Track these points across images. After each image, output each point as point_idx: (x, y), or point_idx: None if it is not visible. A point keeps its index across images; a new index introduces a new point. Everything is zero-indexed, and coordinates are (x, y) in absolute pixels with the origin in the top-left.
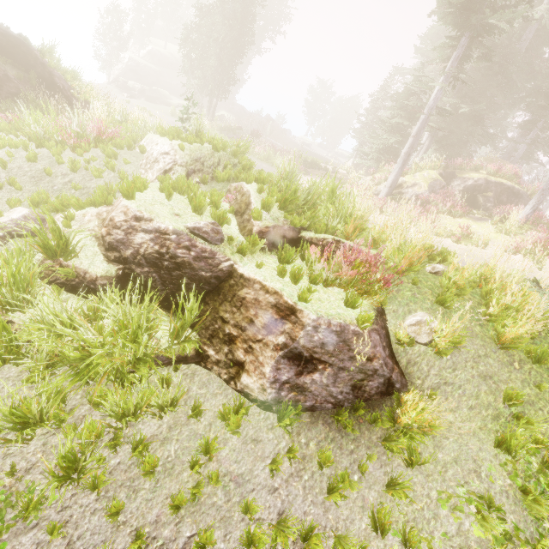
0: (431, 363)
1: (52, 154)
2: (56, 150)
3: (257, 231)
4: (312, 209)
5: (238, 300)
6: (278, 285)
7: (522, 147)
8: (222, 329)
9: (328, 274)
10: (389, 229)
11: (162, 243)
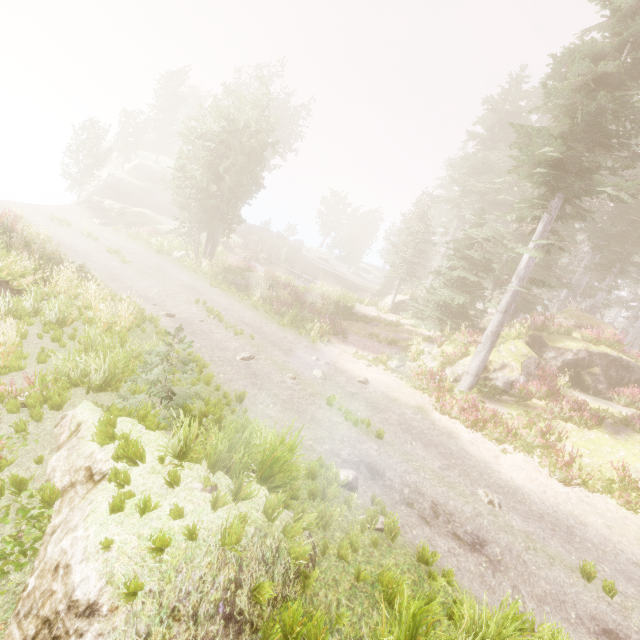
0: None
1: None
2: None
3: None
4: None
5: None
6: None
7: (600, 293)
8: None
9: None
10: None
11: None
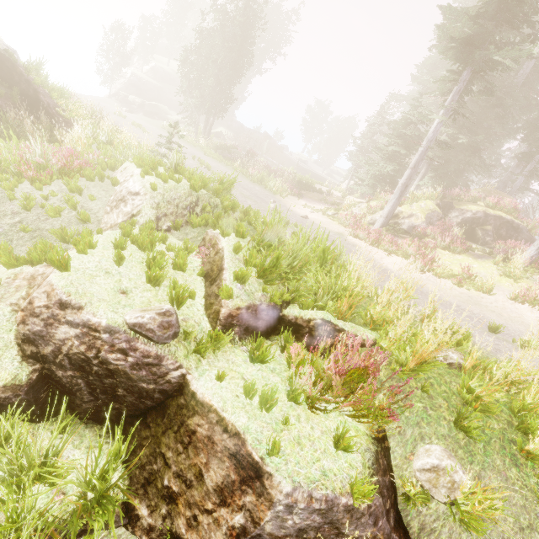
0: (453, 535)
1: (4, 189)
2: (8, 184)
3: (226, 314)
4: (298, 276)
5: (185, 433)
6: (241, 419)
7: (520, 178)
8: (161, 475)
9: (313, 393)
10: (392, 311)
11: (90, 342)
